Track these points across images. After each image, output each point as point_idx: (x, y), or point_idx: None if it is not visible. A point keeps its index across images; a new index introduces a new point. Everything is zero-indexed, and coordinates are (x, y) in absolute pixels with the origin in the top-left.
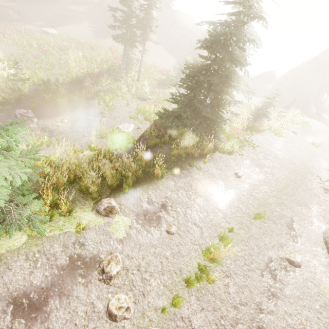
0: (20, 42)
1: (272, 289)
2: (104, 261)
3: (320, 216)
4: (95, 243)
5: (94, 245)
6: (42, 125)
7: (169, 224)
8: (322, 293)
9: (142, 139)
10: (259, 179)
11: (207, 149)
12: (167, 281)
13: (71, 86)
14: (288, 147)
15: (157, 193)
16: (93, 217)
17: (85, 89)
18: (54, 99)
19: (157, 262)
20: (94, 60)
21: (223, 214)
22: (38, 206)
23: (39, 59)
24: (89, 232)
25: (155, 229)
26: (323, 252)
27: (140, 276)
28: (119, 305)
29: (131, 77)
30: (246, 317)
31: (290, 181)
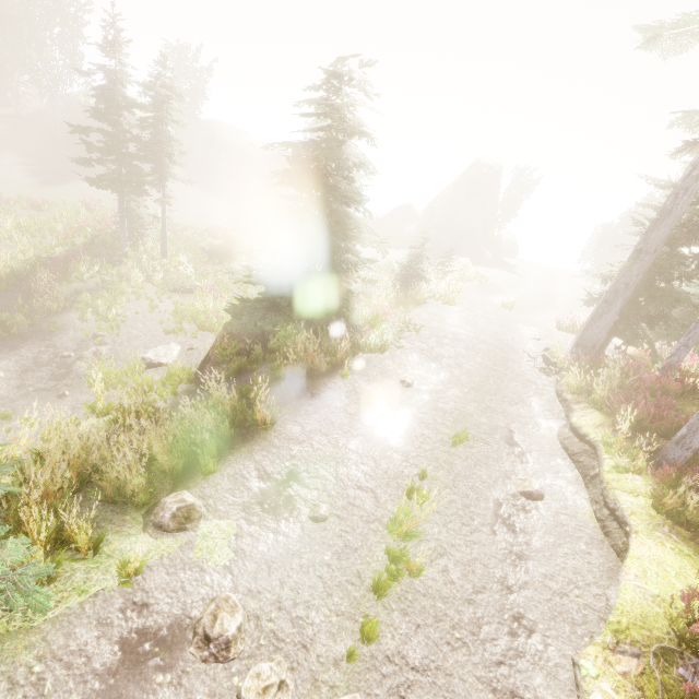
0: None
1: (515, 549)
2: (204, 618)
3: (546, 412)
4: (171, 594)
5: (171, 599)
6: None
7: (313, 505)
8: (583, 525)
9: (208, 366)
10: (442, 381)
11: (342, 351)
12: (341, 605)
13: None
14: (469, 319)
15: (273, 454)
16: (152, 542)
17: (40, 295)
18: None
19: (312, 580)
20: (49, 230)
21: (403, 454)
22: (22, 550)
23: None
24: (151, 576)
25: (289, 522)
26: (565, 463)
27: (286, 618)
28: (262, 684)
29: (147, 253)
30: (491, 611)
31: (488, 371)
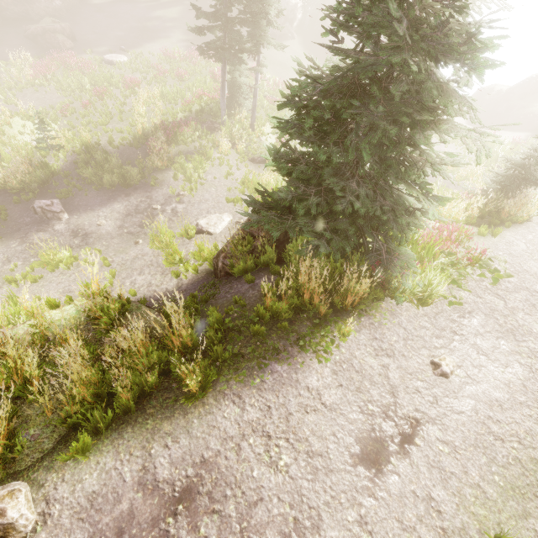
0: (66, 85)
1: None
2: None
3: None
4: None
5: None
6: (75, 224)
7: None
8: None
9: (222, 255)
10: (508, 380)
11: (355, 294)
12: None
13: (133, 149)
14: None
15: (178, 447)
16: None
17: (155, 153)
18: (99, 177)
19: None
20: (181, 98)
21: (374, 531)
22: None
23: (92, 108)
24: None
25: None
26: None
27: None
28: None
29: (241, 122)
30: None
31: None
